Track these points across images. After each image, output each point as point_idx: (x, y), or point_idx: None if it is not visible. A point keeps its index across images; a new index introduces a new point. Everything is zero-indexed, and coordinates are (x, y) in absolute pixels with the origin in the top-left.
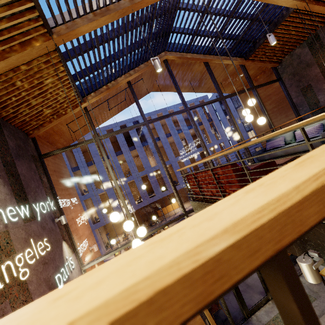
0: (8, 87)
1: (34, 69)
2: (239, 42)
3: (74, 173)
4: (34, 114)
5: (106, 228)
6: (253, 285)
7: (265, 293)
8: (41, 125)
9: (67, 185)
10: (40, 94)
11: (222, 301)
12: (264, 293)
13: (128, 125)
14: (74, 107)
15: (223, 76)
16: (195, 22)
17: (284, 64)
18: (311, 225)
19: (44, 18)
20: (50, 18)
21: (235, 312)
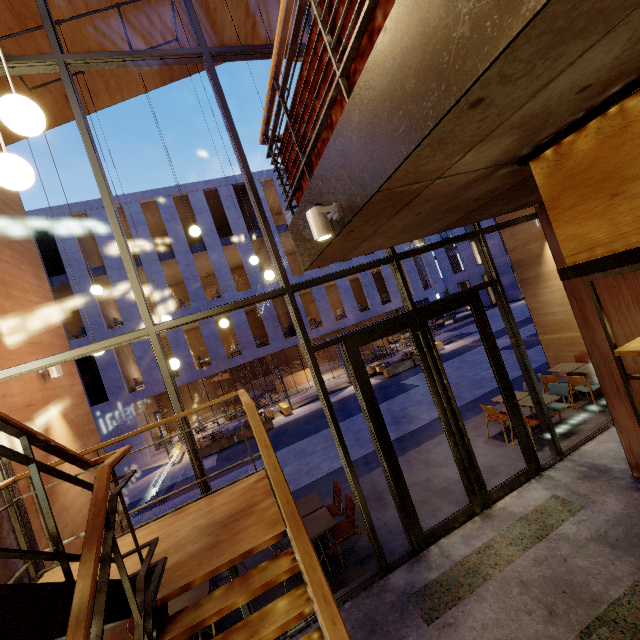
0: None
1: None
2: None
3: (96, 283)
4: None
5: (164, 409)
6: (444, 490)
7: (468, 499)
8: None
9: None
10: None
11: (361, 507)
12: (466, 502)
13: (223, 190)
14: None
15: None
16: None
17: None
18: None
19: None
20: None
21: (393, 541)
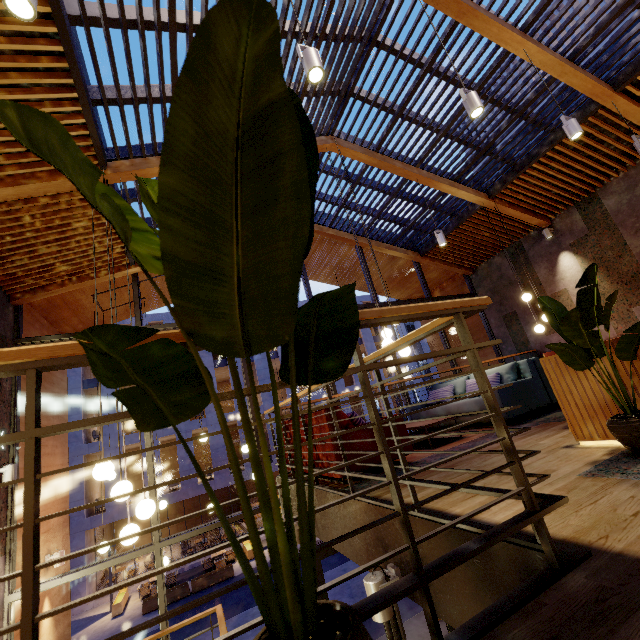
0: (7, 220)
1: (61, 205)
2: (409, 230)
3: (86, 393)
4: (37, 267)
5: (116, 532)
6: None
7: None
8: (43, 287)
9: (52, 407)
10: (59, 240)
11: None
12: None
13: None
14: (115, 270)
15: (389, 272)
16: (342, 191)
17: (480, 274)
18: (39, 357)
19: (99, 149)
20: (111, 148)
21: None
